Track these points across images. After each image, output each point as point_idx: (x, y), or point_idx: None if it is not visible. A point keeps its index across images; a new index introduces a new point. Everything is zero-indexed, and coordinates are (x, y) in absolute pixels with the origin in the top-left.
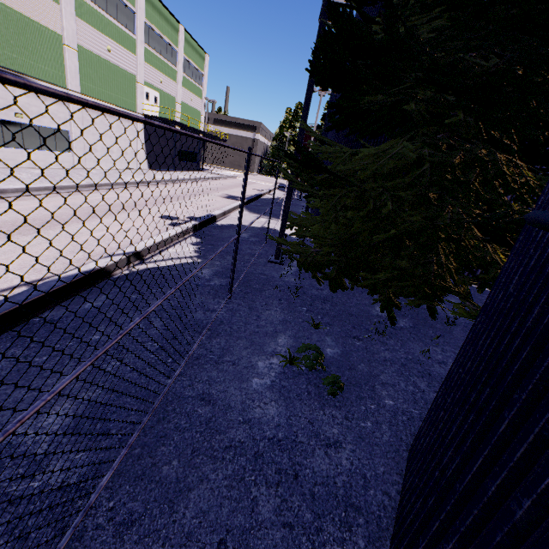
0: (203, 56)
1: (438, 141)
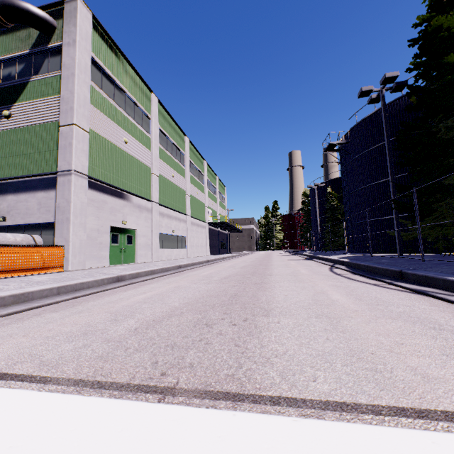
0: (224, 188)
1: None
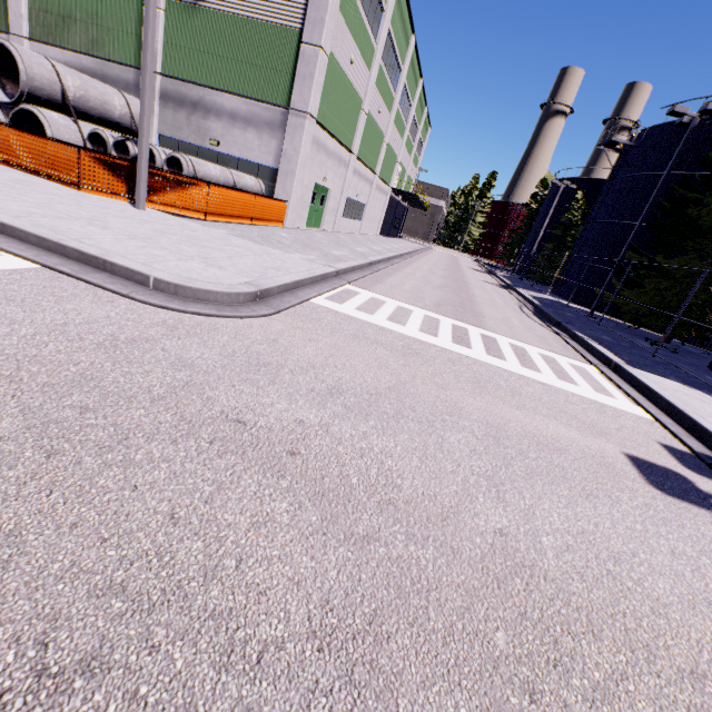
0: (427, 129)
1: None
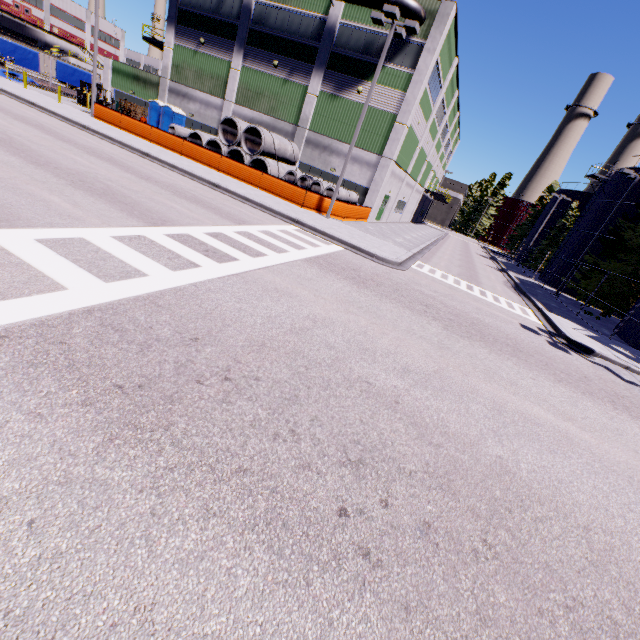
0: (457, 141)
1: (637, 270)
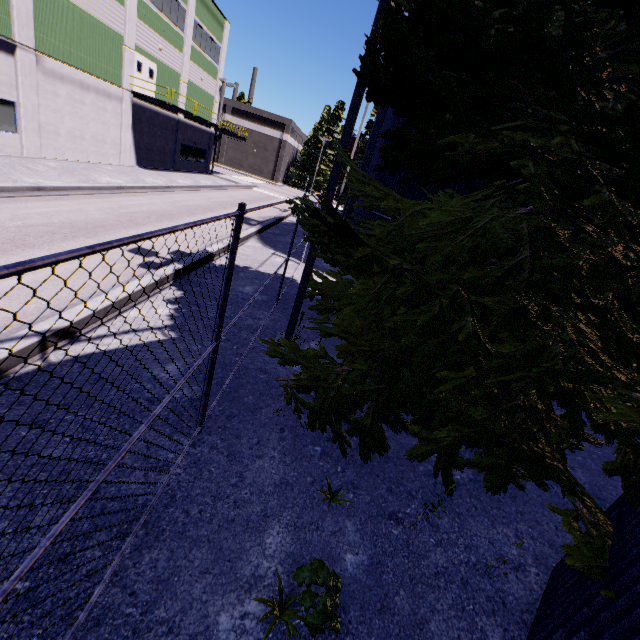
0: (222, 22)
1: (556, 224)
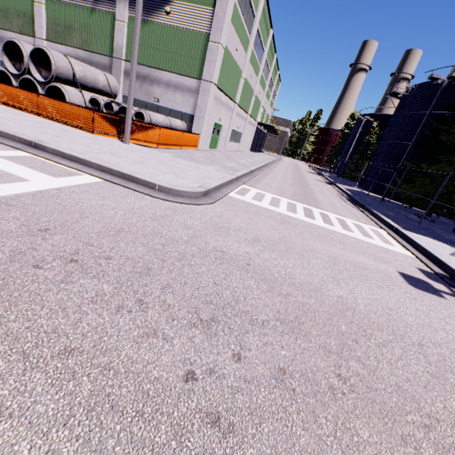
0: (279, 84)
1: None
